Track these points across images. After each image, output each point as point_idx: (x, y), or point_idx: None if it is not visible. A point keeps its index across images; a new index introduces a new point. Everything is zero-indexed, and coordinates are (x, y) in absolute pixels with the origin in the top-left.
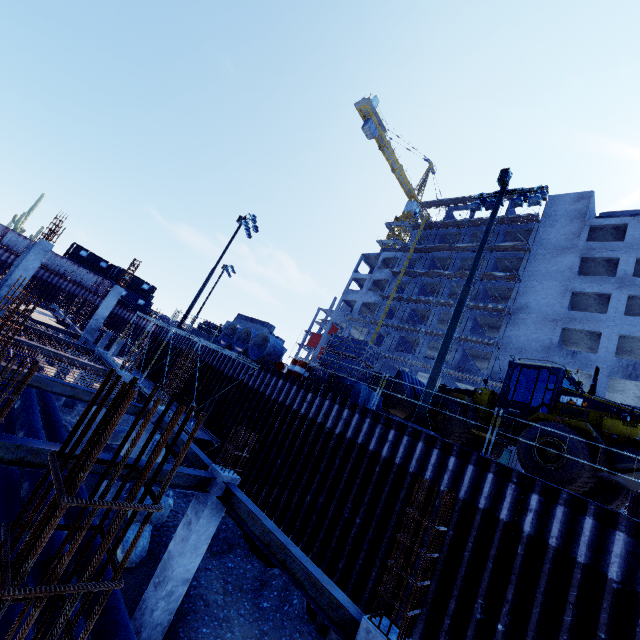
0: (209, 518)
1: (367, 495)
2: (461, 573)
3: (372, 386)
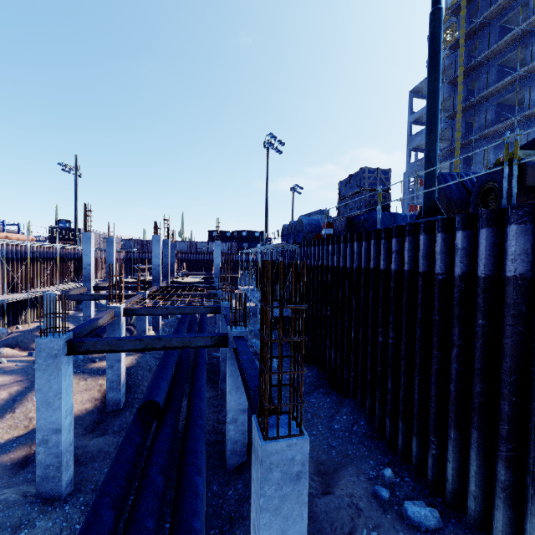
0: (236, 365)
1: (390, 314)
2: (505, 367)
3: (372, 207)
